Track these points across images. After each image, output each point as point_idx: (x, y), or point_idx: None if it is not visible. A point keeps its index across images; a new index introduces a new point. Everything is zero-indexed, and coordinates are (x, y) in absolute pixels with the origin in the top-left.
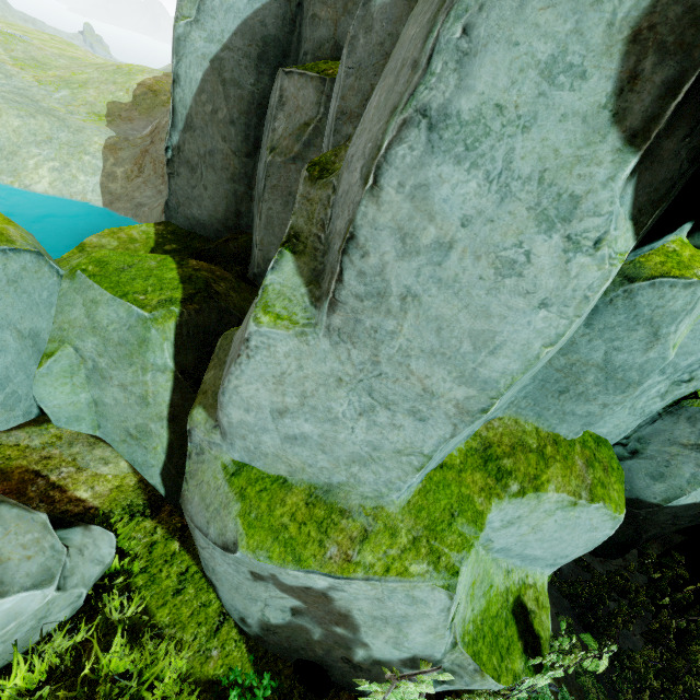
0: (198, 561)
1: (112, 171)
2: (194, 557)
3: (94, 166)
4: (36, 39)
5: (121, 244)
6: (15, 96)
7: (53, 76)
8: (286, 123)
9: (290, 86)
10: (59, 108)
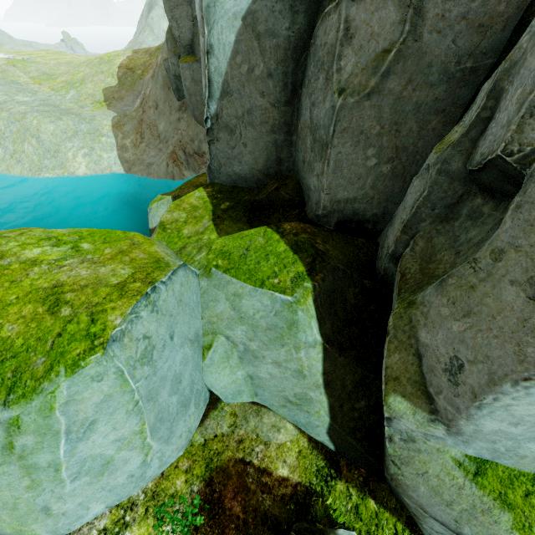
0: (397, 516)
1: (122, 144)
2: (391, 512)
3: (110, 144)
4: (38, 58)
5: (189, 214)
6: (44, 107)
7: (60, 82)
8: (355, 57)
9: (359, 13)
10: (73, 106)
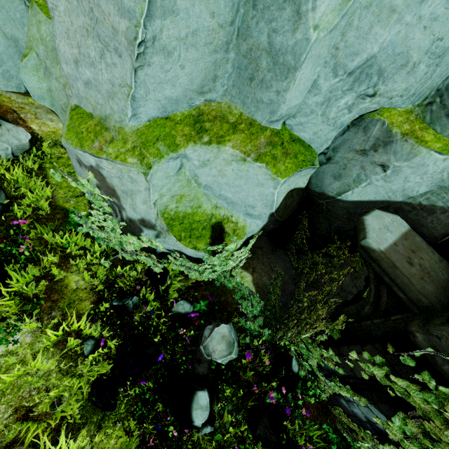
0: None
1: None
2: None
3: None
4: None
5: None
6: None
7: None
8: None
9: None
10: None
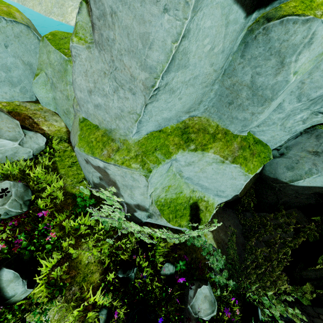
0: None
1: None
2: None
3: None
4: None
5: None
6: None
7: None
8: None
9: None
10: None
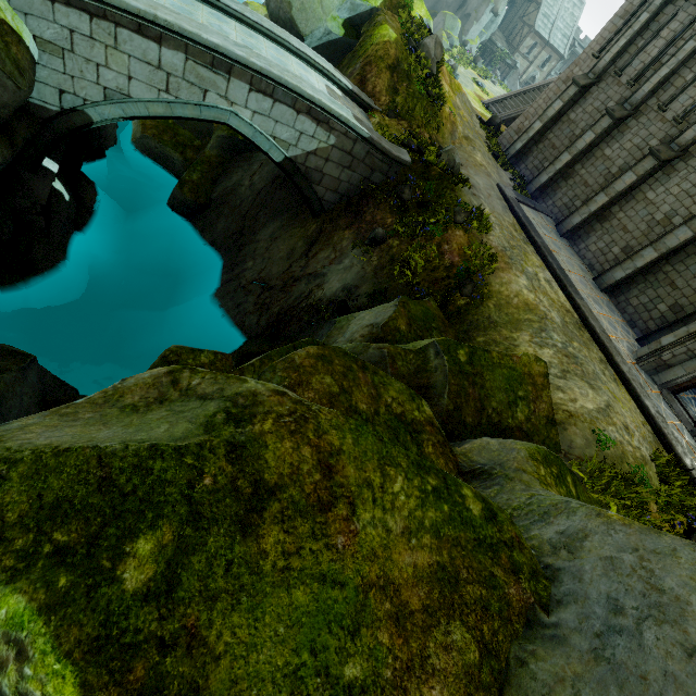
0: None
1: None
2: None
3: None
4: None
5: None
6: None
7: None
8: None
9: None
10: None
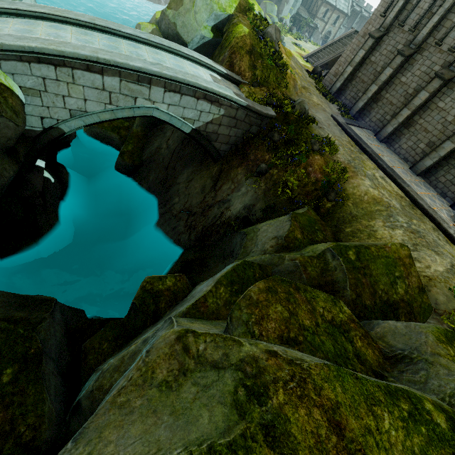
0: None
1: None
2: None
3: None
4: None
5: None
6: None
7: None
8: None
9: None
10: None
